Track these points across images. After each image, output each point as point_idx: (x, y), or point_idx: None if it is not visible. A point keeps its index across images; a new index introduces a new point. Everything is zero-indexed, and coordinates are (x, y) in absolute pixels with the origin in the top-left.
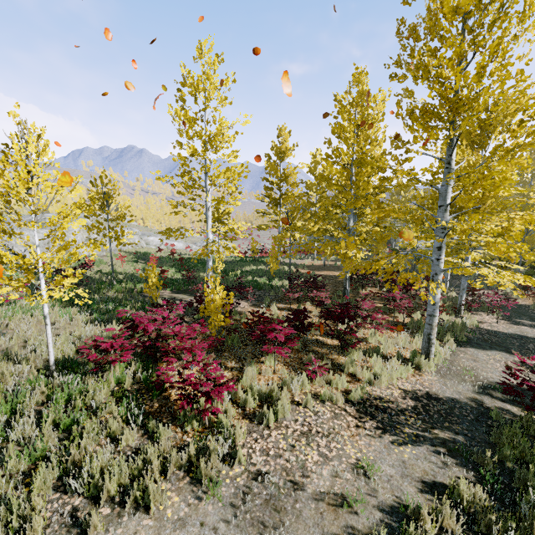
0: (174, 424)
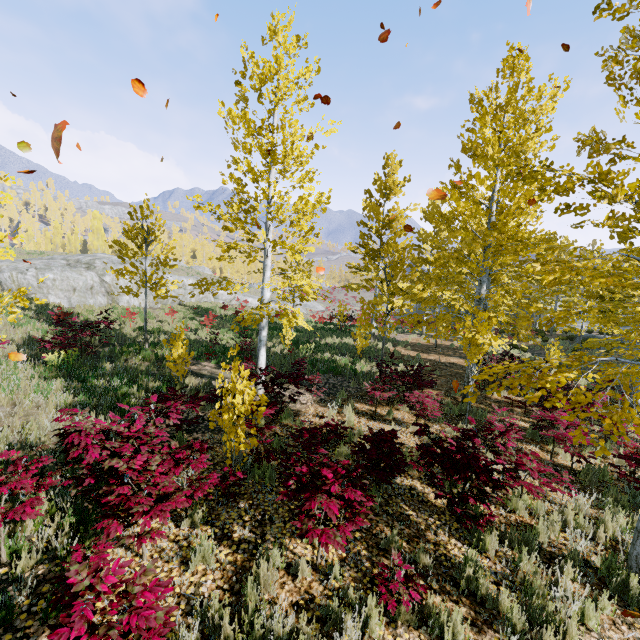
0: None
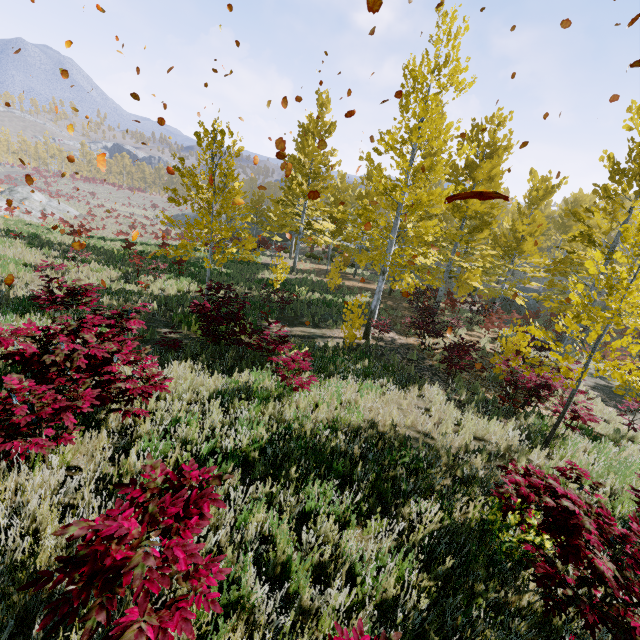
0: (617, 444)
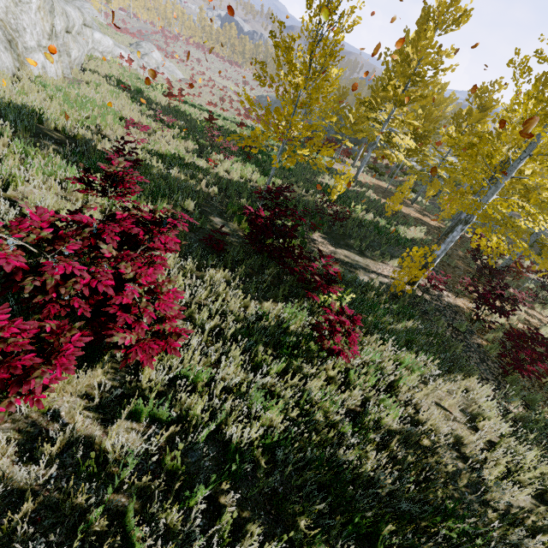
0: None
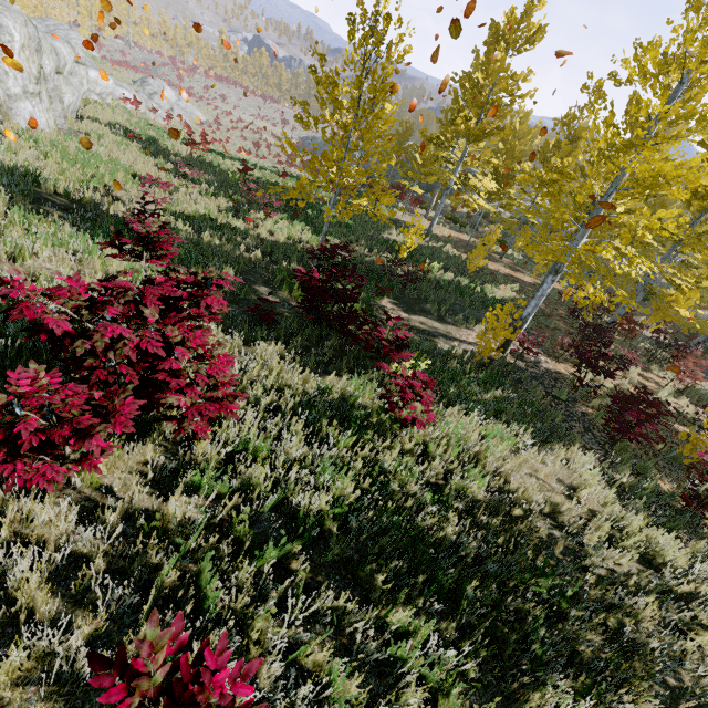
0: None
